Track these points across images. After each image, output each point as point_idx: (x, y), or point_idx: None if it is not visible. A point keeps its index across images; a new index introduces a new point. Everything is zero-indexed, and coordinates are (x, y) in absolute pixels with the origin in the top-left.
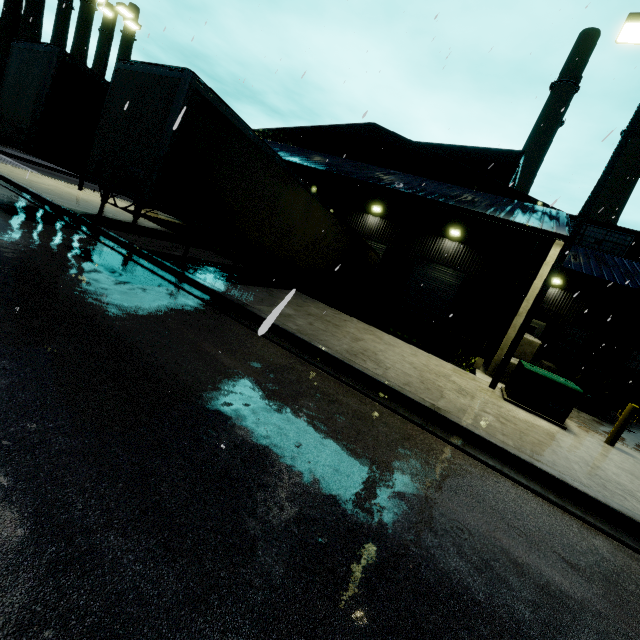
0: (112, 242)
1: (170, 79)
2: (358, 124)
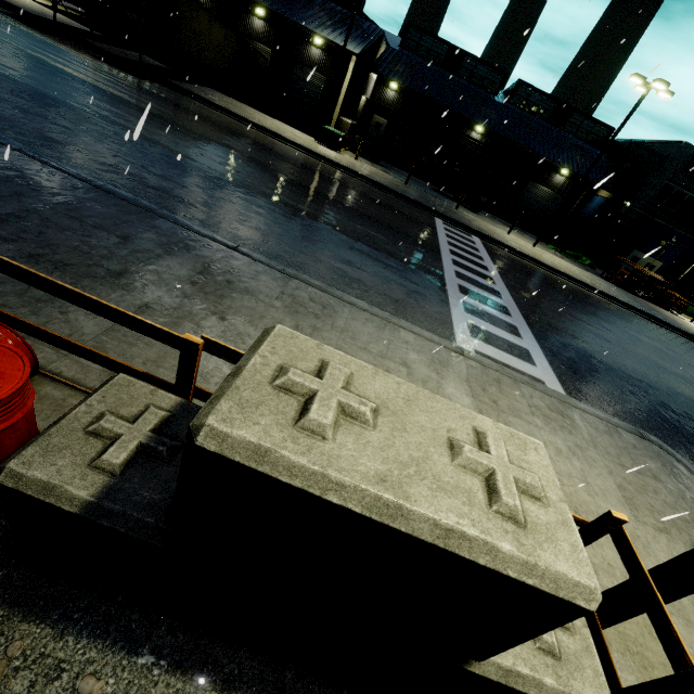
0: (96, 50)
1: None
2: None
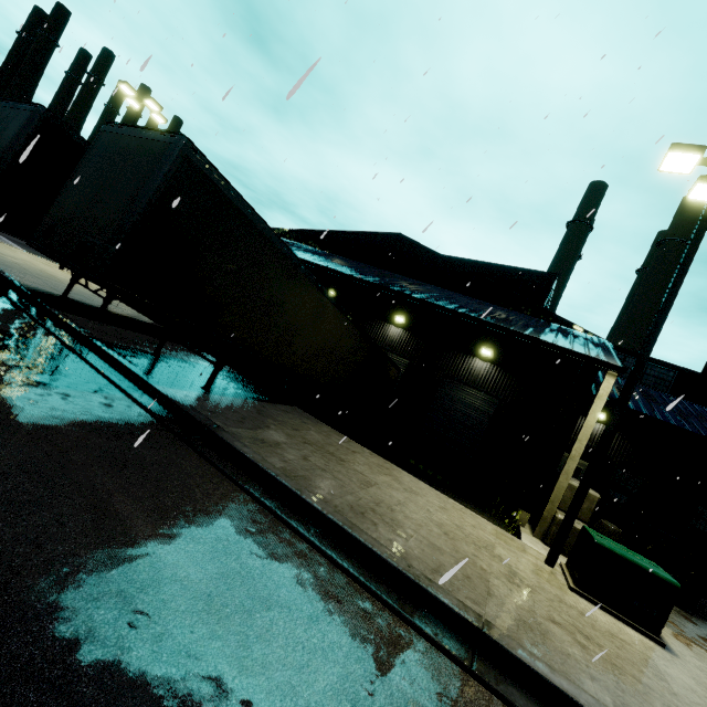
0: (61, 328)
1: (158, 143)
2: (384, 233)
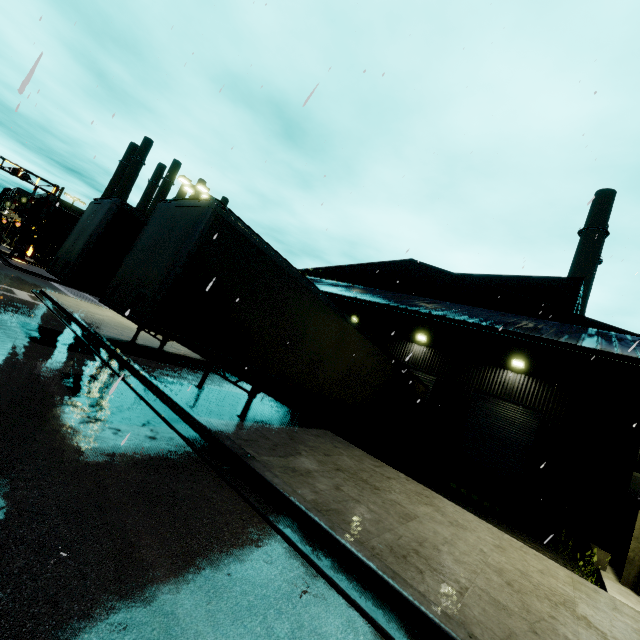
0: (125, 369)
1: (196, 208)
2: (397, 261)
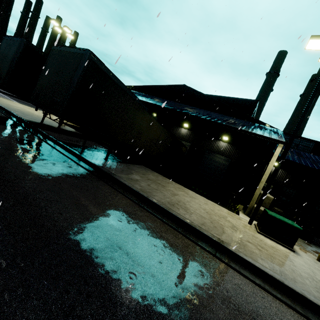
0: (44, 137)
1: (78, 54)
2: (177, 85)
